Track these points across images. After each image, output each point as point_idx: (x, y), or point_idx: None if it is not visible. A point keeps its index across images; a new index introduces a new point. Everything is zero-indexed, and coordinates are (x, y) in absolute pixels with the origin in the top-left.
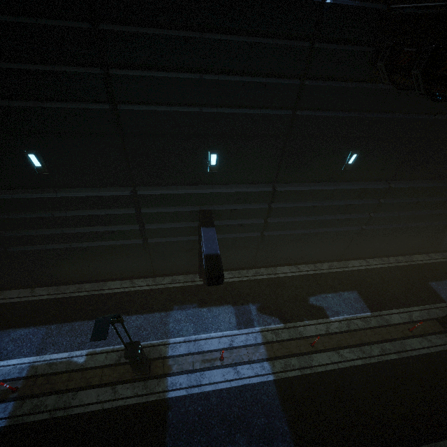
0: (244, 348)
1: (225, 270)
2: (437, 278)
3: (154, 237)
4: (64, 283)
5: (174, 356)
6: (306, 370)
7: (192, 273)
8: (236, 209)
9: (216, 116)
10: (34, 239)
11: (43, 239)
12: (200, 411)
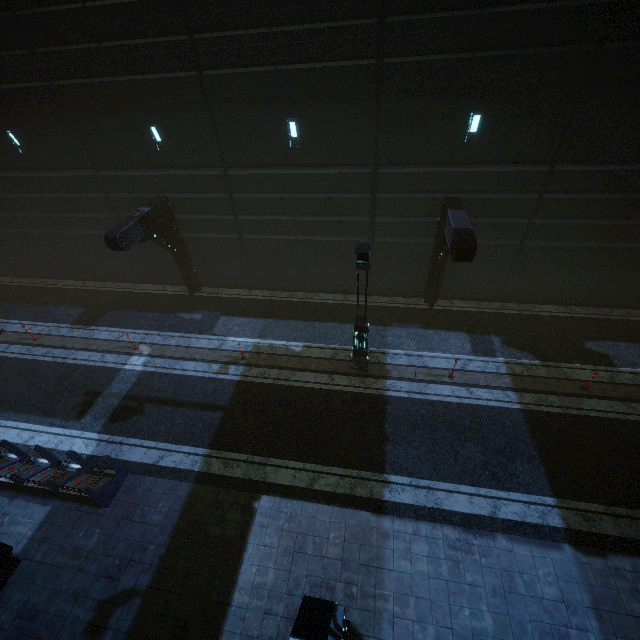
0: (481, 373)
1: (458, 299)
2: None
3: (383, 234)
4: (277, 289)
5: (393, 364)
6: (572, 410)
7: (415, 297)
8: (491, 199)
9: (490, 62)
10: (268, 225)
11: (276, 227)
12: (424, 414)
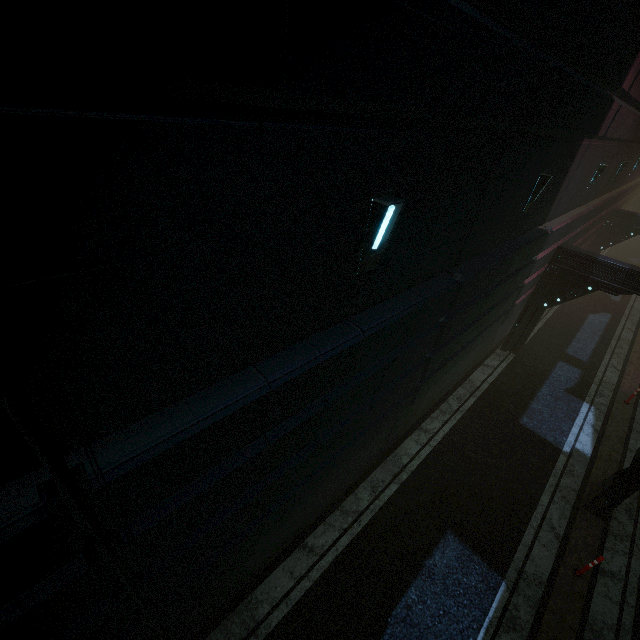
0: None
1: None
2: (521, 404)
3: None
4: None
5: None
6: None
7: None
8: None
9: None
10: None
11: None
12: None
